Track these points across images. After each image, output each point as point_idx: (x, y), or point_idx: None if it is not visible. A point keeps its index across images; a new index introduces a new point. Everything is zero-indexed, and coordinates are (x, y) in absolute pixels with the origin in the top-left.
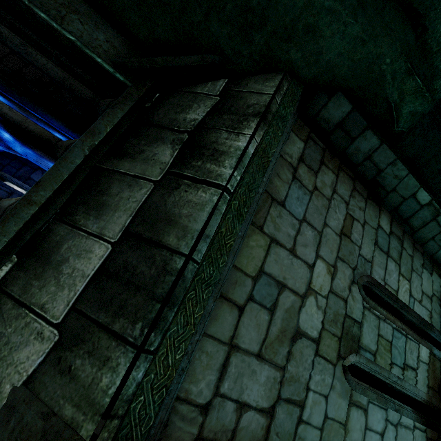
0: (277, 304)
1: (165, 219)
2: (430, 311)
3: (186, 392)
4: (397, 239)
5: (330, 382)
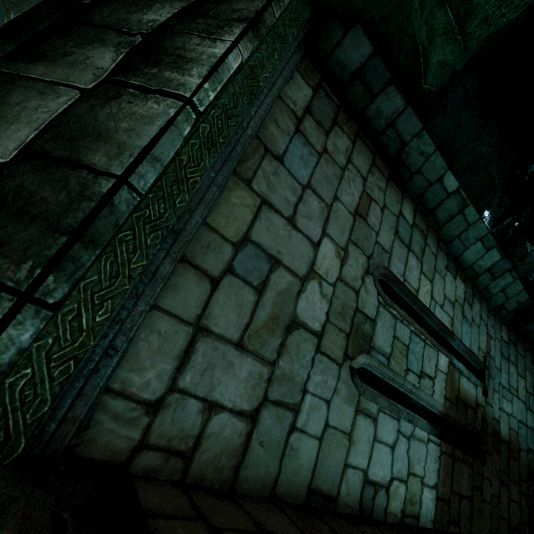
0: (267, 283)
1: (92, 134)
2: (451, 318)
3: (123, 383)
4: (420, 233)
5: (334, 384)
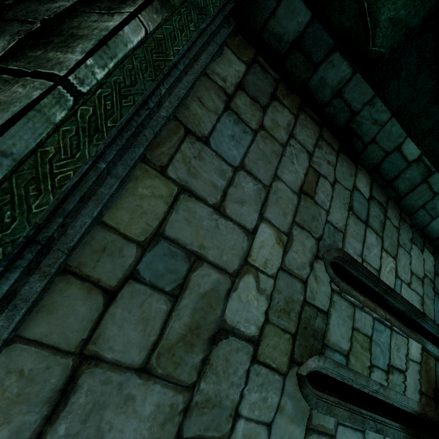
0: (186, 285)
1: None
2: (421, 296)
3: None
4: (379, 206)
5: (276, 401)
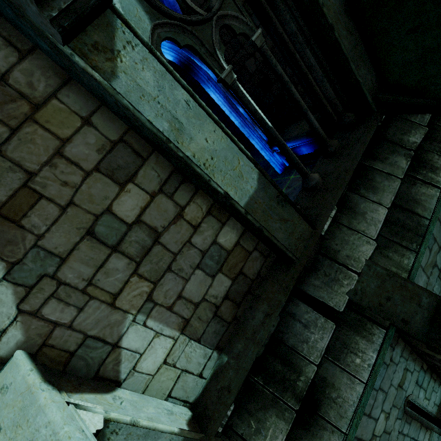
0: (432, 248)
1: (413, 200)
2: None
3: None
4: None
5: (439, 290)
